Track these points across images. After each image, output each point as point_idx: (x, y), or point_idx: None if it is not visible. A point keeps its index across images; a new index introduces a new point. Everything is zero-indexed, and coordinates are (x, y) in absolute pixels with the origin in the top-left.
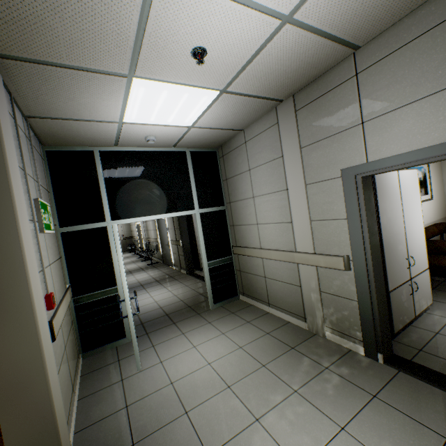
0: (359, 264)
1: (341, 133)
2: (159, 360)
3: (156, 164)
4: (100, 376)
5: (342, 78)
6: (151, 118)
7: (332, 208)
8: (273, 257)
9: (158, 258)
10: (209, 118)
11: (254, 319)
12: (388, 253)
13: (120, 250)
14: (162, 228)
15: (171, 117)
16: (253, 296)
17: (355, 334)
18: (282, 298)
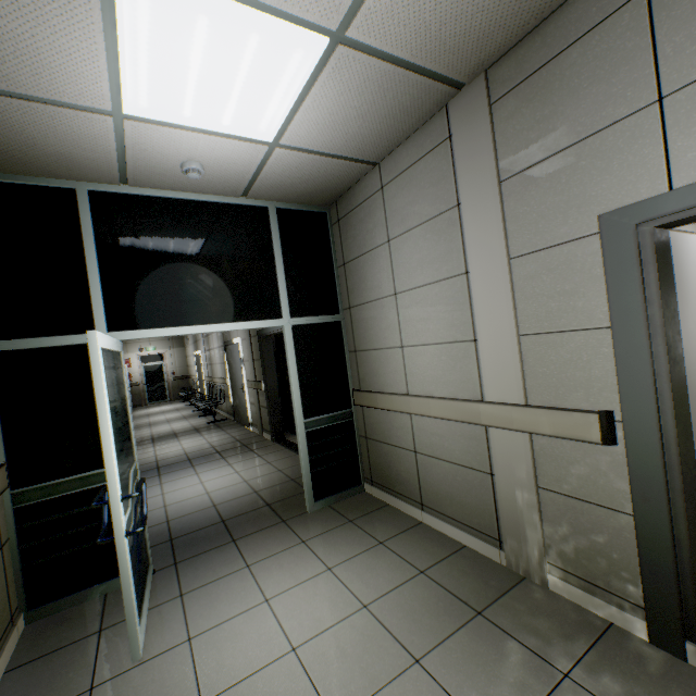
0: (642, 431)
1: (600, 133)
2: (187, 635)
3: (208, 226)
4: (47, 675)
5: (608, 5)
6: (184, 109)
7: (571, 306)
8: (434, 412)
9: (227, 412)
10: (310, 121)
11: (392, 537)
12: (691, 407)
13: (104, 390)
14: (234, 361)
15: (229, 110)
16: (390, 488)
17: (622, 588)
18: (450, 496)
